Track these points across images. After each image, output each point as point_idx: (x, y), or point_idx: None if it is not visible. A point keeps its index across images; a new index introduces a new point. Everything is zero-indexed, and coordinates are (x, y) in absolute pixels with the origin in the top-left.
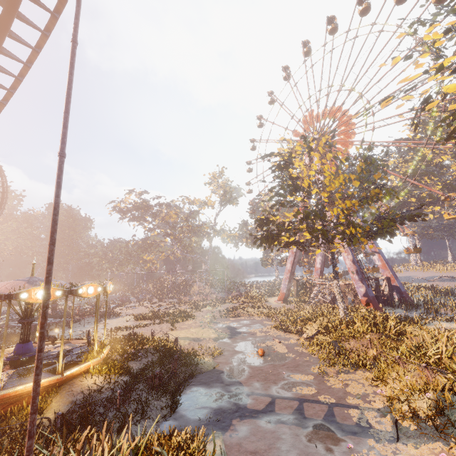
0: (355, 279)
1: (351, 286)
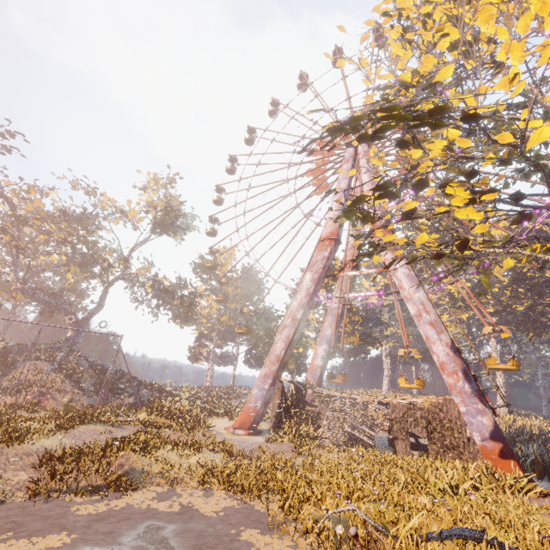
0: (465, 391)
1: (420, 409)
